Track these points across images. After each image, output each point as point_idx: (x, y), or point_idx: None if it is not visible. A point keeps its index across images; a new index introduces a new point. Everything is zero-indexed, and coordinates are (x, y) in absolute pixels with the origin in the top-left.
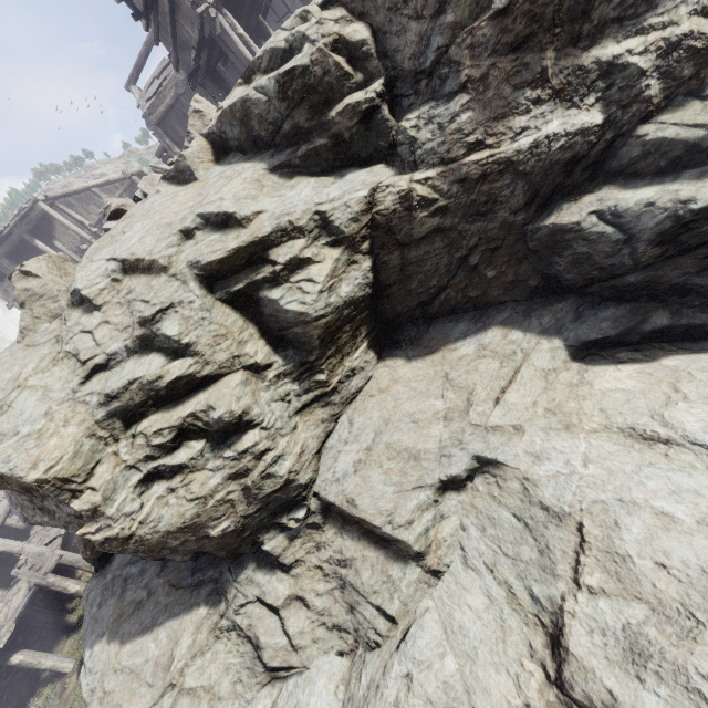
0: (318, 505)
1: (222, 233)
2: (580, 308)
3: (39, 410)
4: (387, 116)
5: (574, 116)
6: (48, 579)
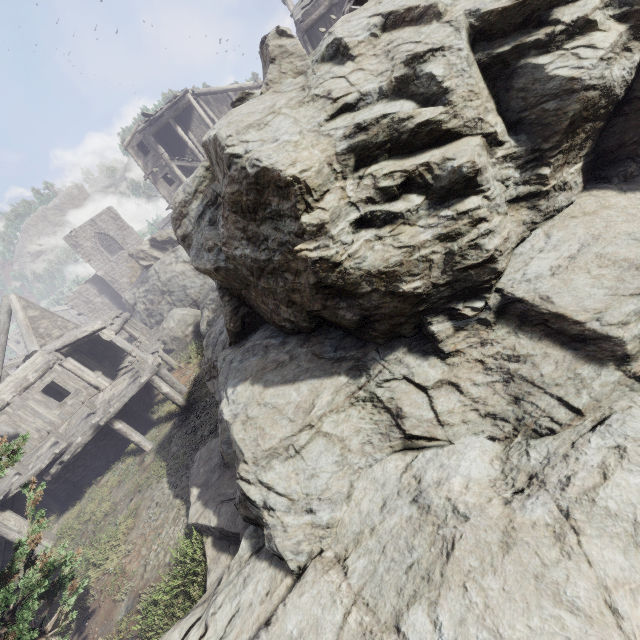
0: (497, 301)
1: None
2: None
3: (293, 129)
4: None
5: None
6: (150, 375)
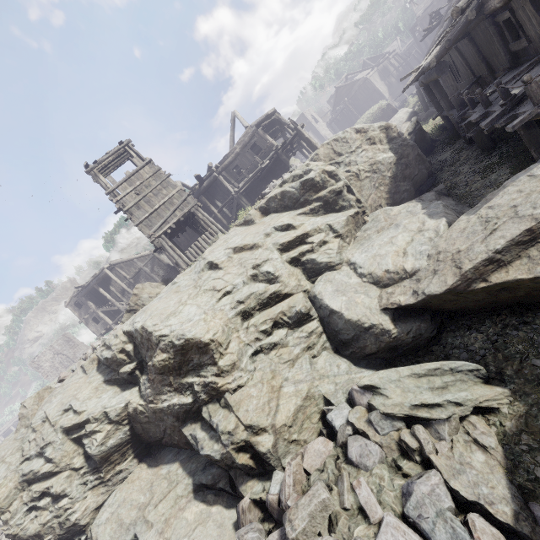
0: (91, 535)
1: (74, 414)
2: (207, 463)
3: (3, 474)
4: (138, 374)
5: (182, 398)
6: None
